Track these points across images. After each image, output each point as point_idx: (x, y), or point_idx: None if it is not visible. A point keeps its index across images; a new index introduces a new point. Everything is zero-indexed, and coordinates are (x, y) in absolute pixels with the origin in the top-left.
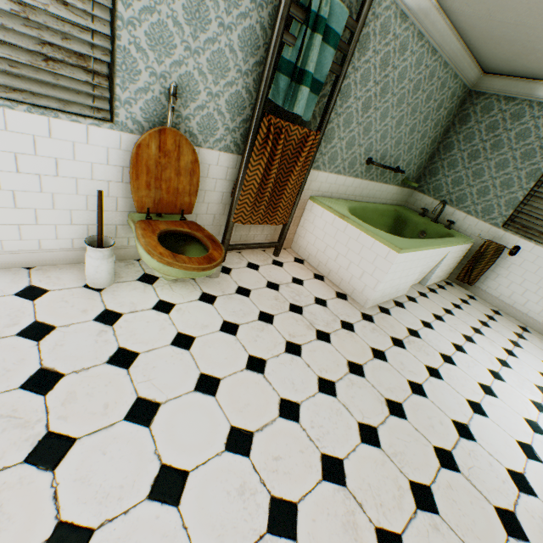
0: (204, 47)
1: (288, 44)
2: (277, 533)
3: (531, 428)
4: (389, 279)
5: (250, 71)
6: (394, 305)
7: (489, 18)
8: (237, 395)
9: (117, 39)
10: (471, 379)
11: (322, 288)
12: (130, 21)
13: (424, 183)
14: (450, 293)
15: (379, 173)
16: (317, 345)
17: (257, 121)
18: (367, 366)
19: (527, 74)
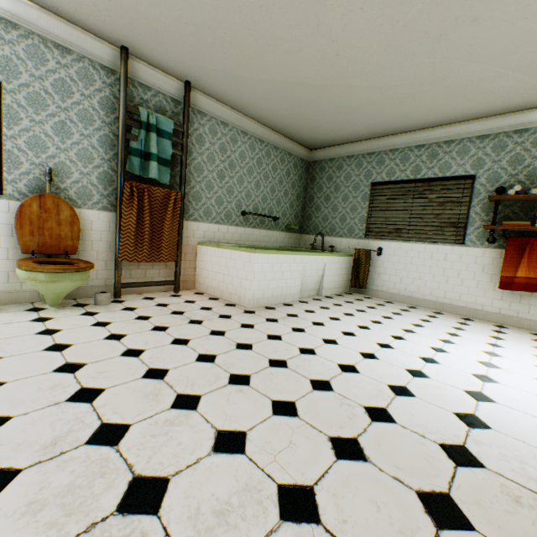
0: (71, 147)
1: (132, 140)
2: (76, 401)
3: (380, 346)
4: (263, 279)
5: (113, 159)
6: (283, 305)
7: (275, 116)
8: (84, 350)
9: (4, 146)
10: (335, 330)
11: (213, 303)
12: (13, 136)
13: (306, 227)
14: (347, 297)
15: (259, 222)
16: (186, 326)
17: (121, 185)
18: (231, 331)
19: (330, 143)
